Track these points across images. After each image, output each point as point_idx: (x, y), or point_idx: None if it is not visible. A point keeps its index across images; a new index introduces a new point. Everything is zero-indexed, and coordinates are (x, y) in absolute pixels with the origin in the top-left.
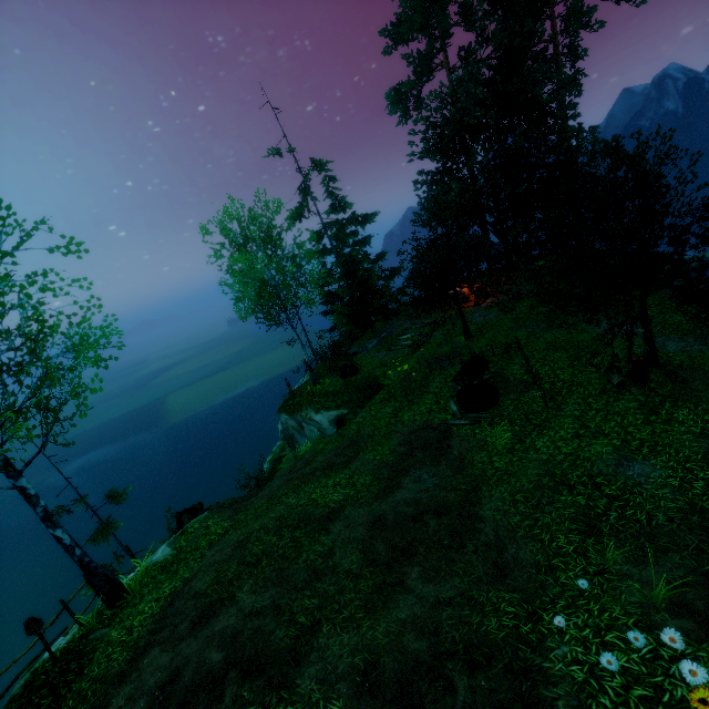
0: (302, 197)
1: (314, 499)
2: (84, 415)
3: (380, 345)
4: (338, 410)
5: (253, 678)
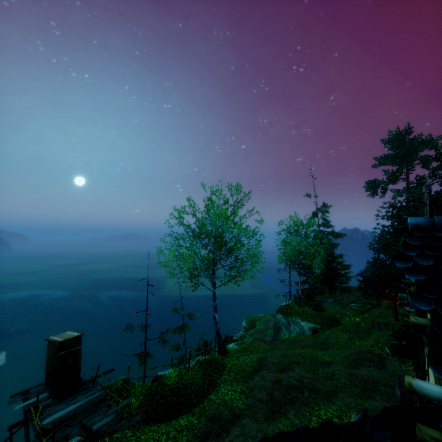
0: (313, 217)
1: (314, 354)
2: (252, 278)
3: (336, 302)
4: (314, 324)
5: (314, 393)
